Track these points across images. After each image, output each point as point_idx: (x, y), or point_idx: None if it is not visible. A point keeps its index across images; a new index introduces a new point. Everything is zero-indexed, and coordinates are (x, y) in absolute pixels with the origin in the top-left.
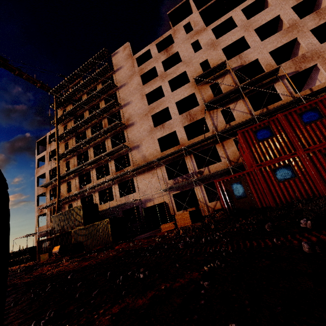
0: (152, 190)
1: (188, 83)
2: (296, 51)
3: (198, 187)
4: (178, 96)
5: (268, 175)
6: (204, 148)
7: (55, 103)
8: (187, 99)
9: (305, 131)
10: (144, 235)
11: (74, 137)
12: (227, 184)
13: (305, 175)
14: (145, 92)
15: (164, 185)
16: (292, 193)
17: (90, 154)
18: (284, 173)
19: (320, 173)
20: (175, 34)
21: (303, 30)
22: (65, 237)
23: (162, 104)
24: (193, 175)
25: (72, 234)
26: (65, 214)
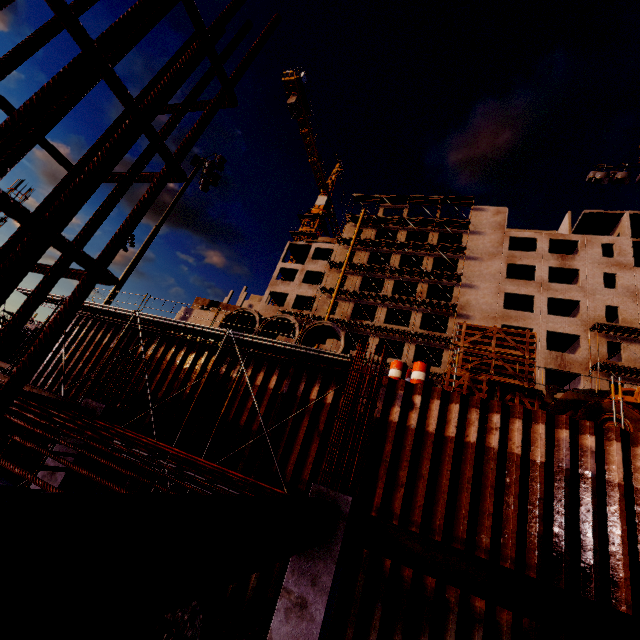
0: None
1: (576, 319)
2: None
3: None
4: (555, 325)
5: None
6: None
7: (362, 218)
8: (561, 334)
9: None
10: None
11: (361, 276)
12: None
13: None
14: (505, 289)
15: None
16: None
17: (380, 315)
18: None
19: None
20: (586, 246)
21: None
22: None
23: (526, 321)
24: None
25: None
26: None
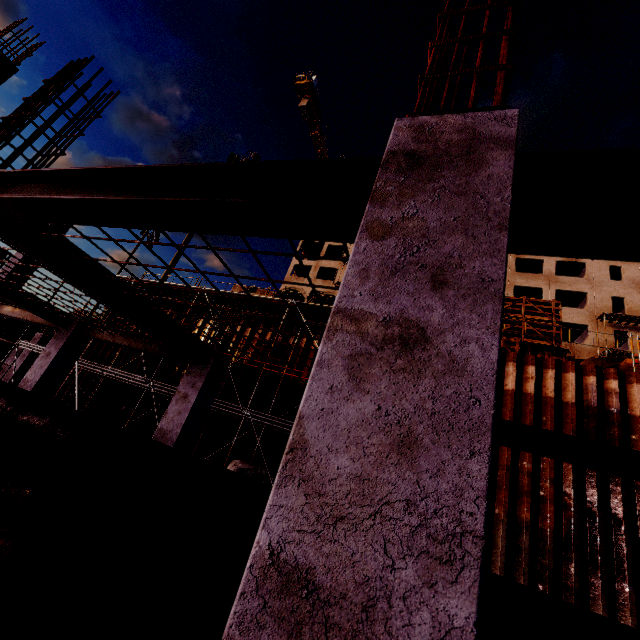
0: None
1: (584, 309)
2: None
3: None
4: (563, 316)
5: None
6: None
7: None
8: (569, 324)
9: None
10: None
11: None
12: None
13: None
14: (514, 282)
15: None
16: None
17: None
18: None
19: None
20: None
21: None
22: None
23: None
24: None
25: None
26: None
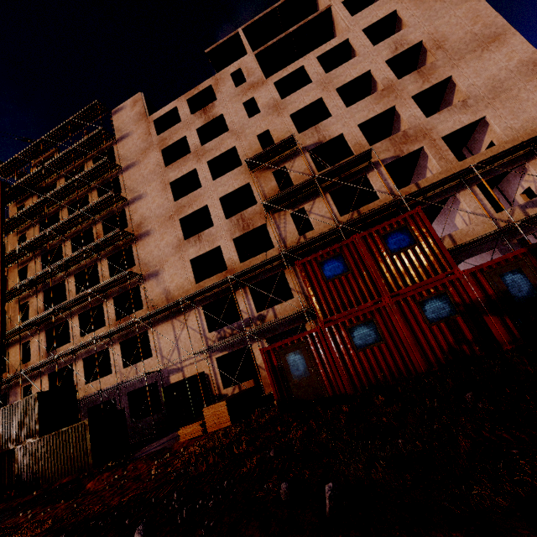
0: (181, 352)
1: (239, 167)
2: (398, 125)
3: (257, 344)
4: (224, 188)
5: (341, 338)
6: (266, 277)
7: (1, 193)
8: (240, 191)
9: (392, 264)
10: (158, 443)
11: (39, 256)
12: (280, 354)
13: (395, 338)
14: (169, 179)
15: (201, 342)
16: (377, 369)
17: (70, 288)
18: (365, 334)
19: (415, 335)
20: (219, 86)
21: (403, 96)
22: (3, 461)
23: (198, 200)
24: (249, 323)
25: (15, 455)
26: (5, 413)
